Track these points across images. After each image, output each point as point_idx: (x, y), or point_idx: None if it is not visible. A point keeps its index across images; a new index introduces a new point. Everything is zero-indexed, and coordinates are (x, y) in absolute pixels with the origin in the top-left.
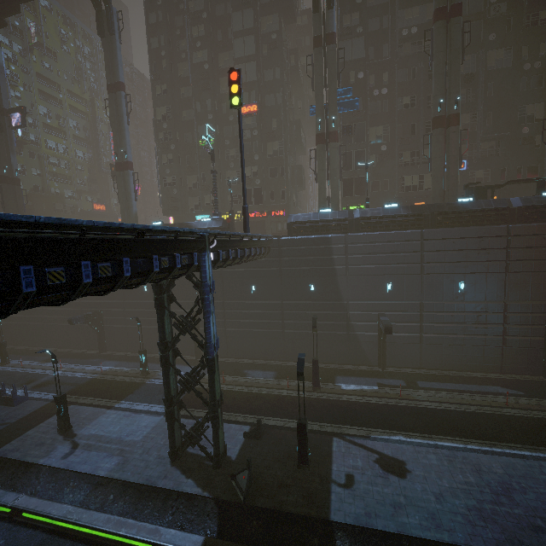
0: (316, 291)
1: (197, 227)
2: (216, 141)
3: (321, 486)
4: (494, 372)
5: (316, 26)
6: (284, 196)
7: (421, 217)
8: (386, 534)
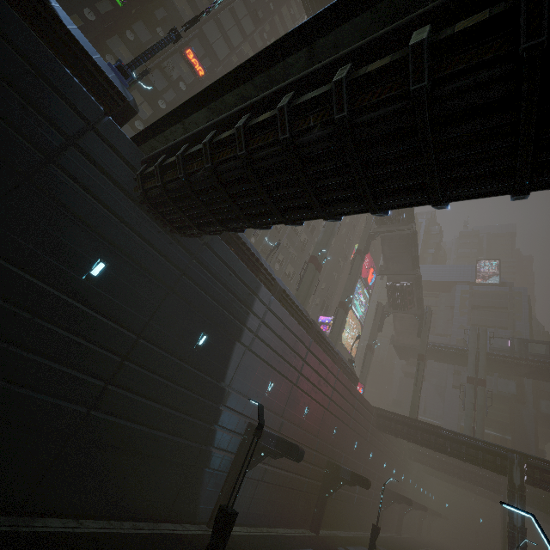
0: (203, 350)
1: (67, 23)
2: (127, 10)
3: None
4: (286, 526)
5: None
6: None
7: (310, 325)
8: None
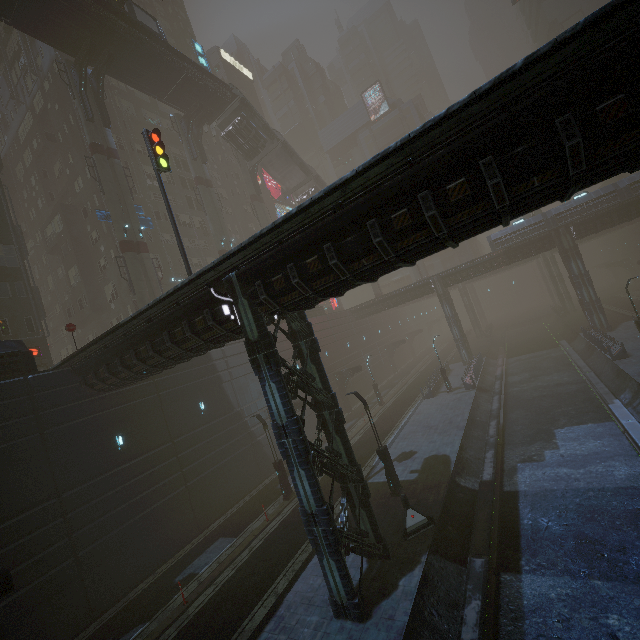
0: (209, 409)
1: None
2: None
3: (420, 483)
4: None
5: (93, 134)
6: (32, 326)
7: None
8: (457, 459)
